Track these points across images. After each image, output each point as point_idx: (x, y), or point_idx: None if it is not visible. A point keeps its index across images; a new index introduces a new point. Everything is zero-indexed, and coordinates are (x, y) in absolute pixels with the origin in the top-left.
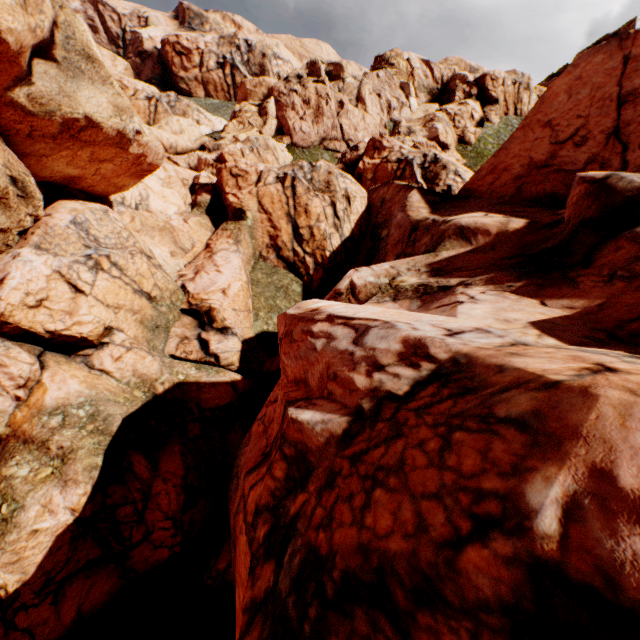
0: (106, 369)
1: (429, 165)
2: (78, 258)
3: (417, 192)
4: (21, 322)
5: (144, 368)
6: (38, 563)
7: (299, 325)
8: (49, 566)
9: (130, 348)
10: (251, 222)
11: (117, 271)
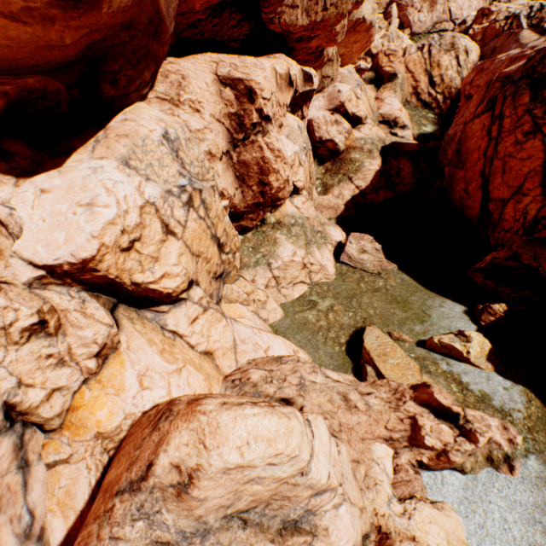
0: (366, 134)
1: (534, 14)
2: (354, 86)
3: (527, 30)
4: (346, 107)
5: (379, 135)
6: (370, 181)
7: (488, 61)
8: (373, 183)
9: (373, 126)
10: (400, 81)
11: (364, 93)
